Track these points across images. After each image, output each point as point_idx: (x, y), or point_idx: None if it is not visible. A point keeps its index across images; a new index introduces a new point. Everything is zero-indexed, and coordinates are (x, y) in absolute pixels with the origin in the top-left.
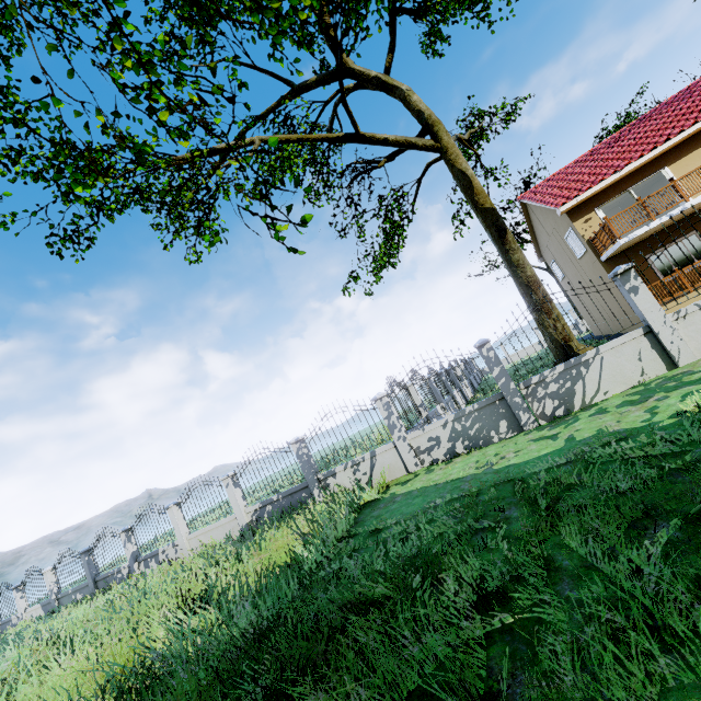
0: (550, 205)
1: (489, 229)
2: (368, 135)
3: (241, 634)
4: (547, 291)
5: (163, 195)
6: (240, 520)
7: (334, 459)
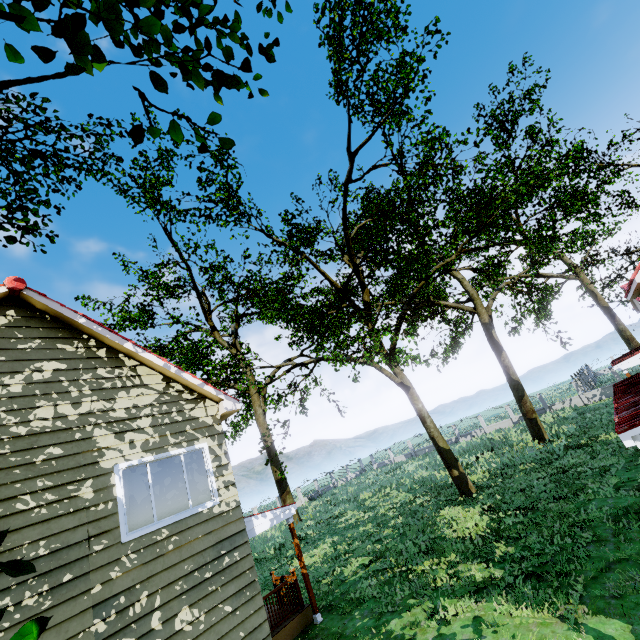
0: (638, 301)
1: (606, 315)
2: (543, 274)
3: (570, 416)
4: (637, 342)
5: (505, 324)
6: (513, 420)
7: (554, 400)
